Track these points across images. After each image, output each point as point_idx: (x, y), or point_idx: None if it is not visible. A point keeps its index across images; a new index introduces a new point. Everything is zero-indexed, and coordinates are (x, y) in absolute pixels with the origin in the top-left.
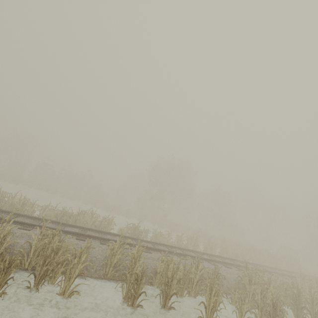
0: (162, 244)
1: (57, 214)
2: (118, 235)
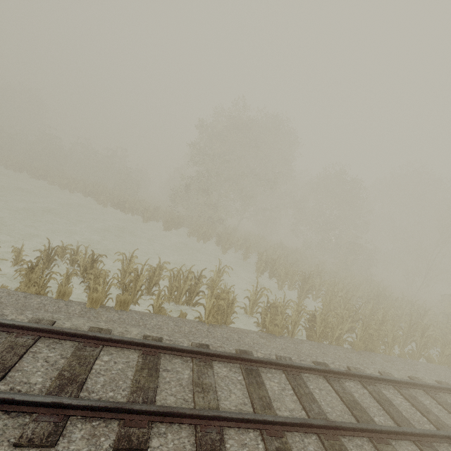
0: None
1: None
2: None
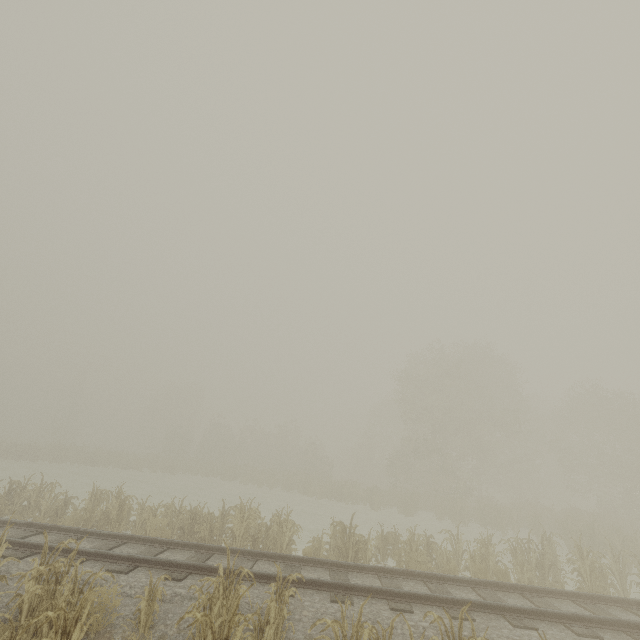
0: (406, 571)
1: (183, 521)
2: (284, 557)
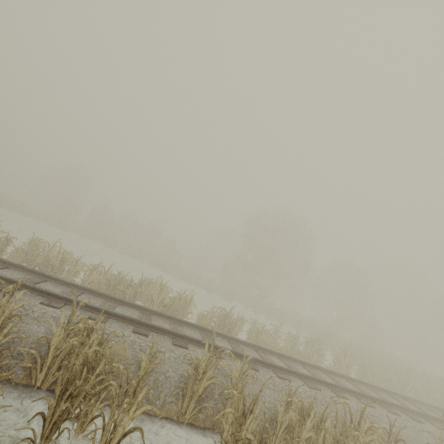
0: (271, 351)
1: (110, 280)
2: (201, 327)
